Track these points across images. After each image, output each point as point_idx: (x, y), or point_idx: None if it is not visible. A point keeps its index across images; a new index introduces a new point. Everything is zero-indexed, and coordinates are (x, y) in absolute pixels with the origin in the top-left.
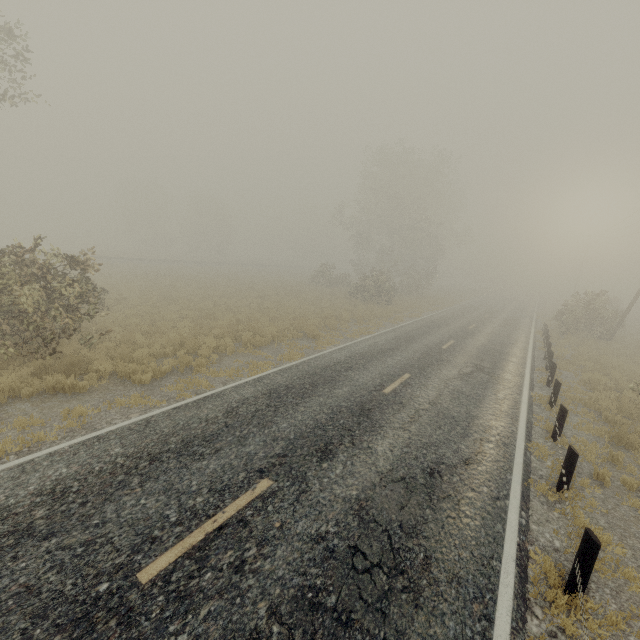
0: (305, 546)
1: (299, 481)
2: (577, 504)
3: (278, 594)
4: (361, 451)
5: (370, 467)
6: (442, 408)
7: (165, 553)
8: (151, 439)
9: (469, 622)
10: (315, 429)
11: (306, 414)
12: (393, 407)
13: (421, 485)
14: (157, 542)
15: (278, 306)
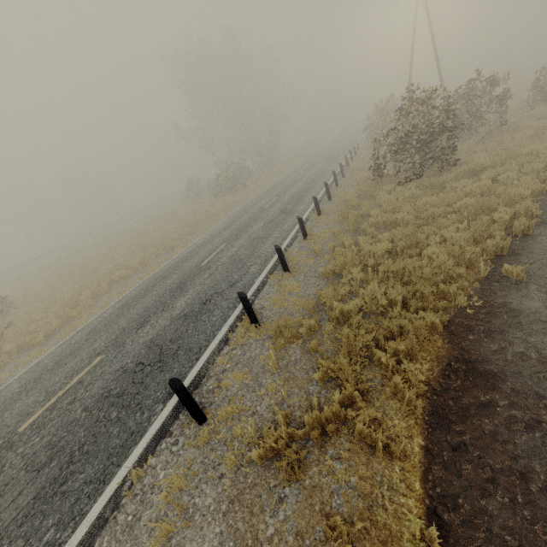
0: (111, 376)
1: (120, 347)
2: (291, 276)
3: (89, 402)
4: (166, 312)
5: (167, 318)
6: (236, 257)
7: (34, 415)
8: (37, 371)
9: (186, 365)
10: (142, 313)
11: (140, 307)
12: (202, 273)
13: (195, 313)
14: (31, 413)
15: (152, 237)
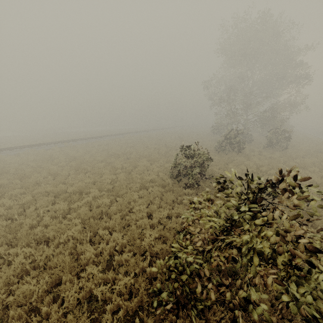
0: None
1: None
2: None
3: None
4: None
5: None
6: None
7: None
8: None
9: None
10: None
11: None
12: None
13: None
14: None
15: None
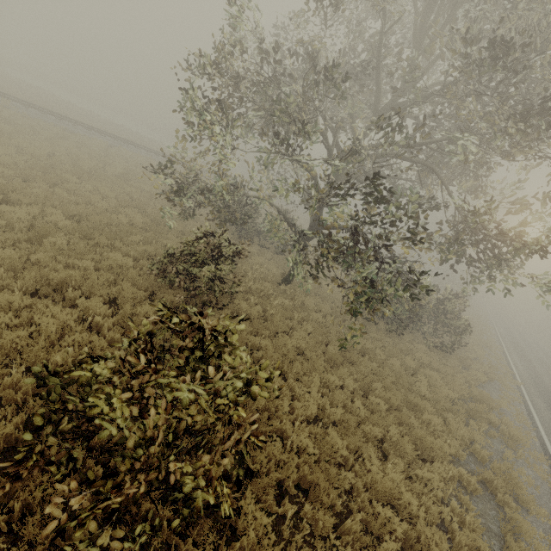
0: None
1: None
2: None
3: None
4: None
5: None
6: None
7: None
8: None
9: None
10: None
11: None
12: None
13: None
14: None
15: None
